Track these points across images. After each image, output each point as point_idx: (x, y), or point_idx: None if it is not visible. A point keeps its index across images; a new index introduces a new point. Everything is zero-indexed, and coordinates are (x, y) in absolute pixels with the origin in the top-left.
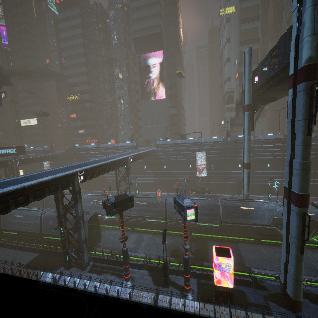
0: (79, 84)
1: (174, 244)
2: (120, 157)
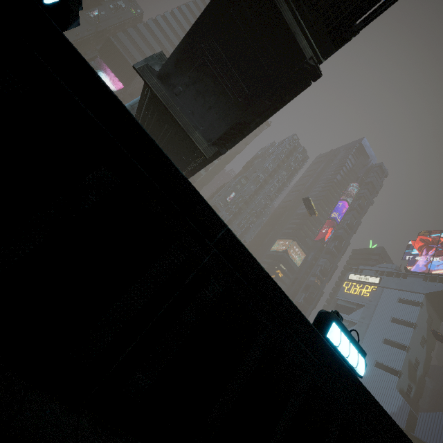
0: None
1: None
2: None
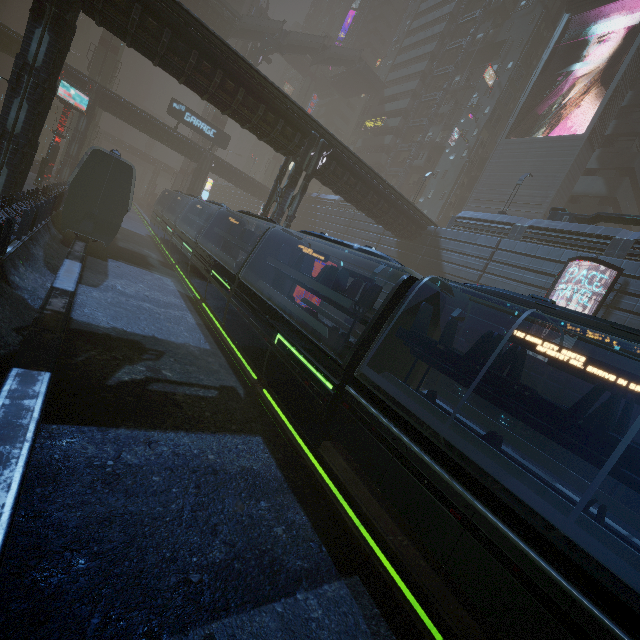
0: (397, 99)
1: (174, 349)
2: (269, 85)
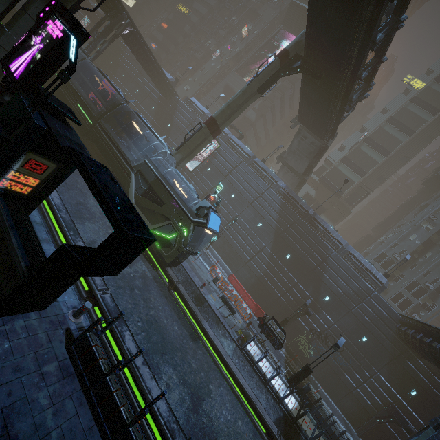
0: (202, 4)
1: None
2: None
